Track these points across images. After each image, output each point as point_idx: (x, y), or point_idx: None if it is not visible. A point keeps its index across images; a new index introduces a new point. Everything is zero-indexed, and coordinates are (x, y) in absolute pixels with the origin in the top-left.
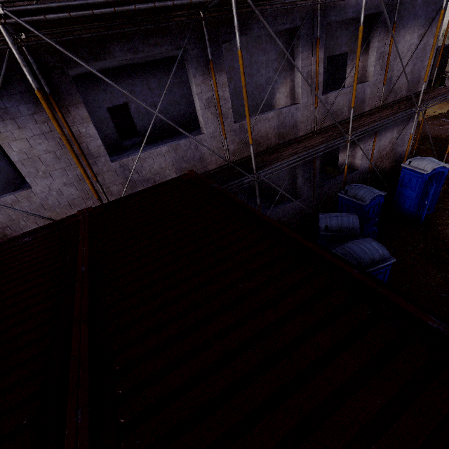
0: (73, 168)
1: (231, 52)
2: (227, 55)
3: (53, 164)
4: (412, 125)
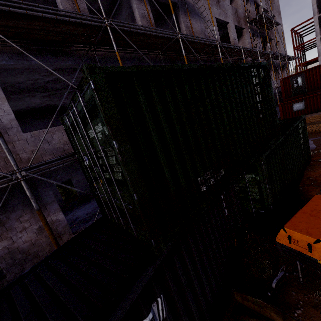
0: None
1: None
2: None
3: None
4: None
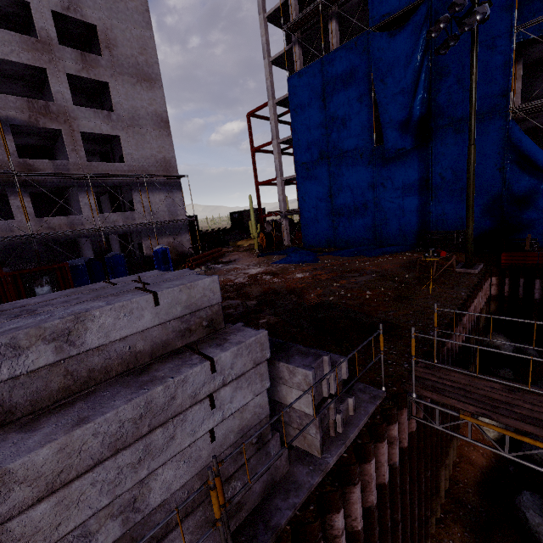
0: None
1: (71, 194)
2: (70, 195)
3: None
4: (185, 237)
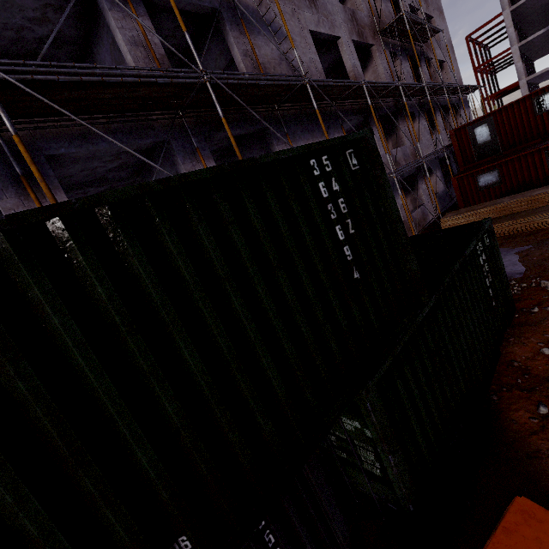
0: (426, 136)
1: None
2: None
3: (424, 133)
4: None
